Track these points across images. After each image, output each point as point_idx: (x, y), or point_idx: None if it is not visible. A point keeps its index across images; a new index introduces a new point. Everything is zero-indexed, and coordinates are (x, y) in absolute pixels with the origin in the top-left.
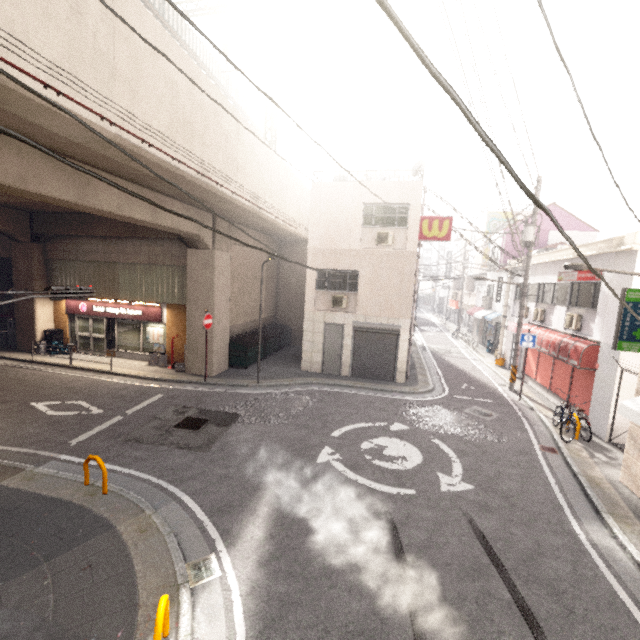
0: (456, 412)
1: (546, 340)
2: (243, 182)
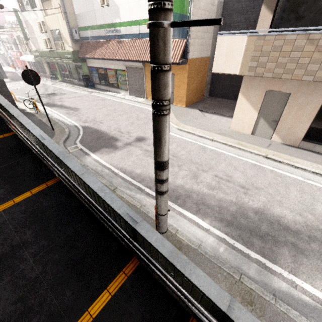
0: None
1: (14, 54)
2: None
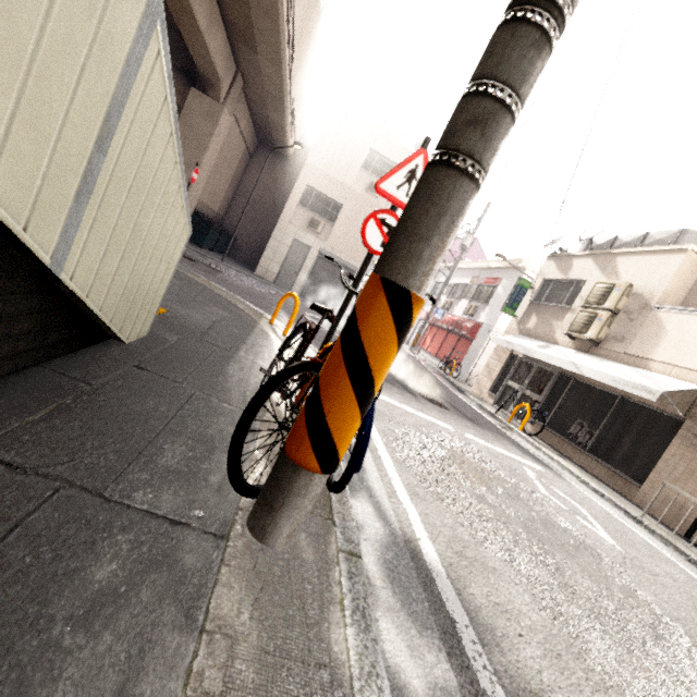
0: None
1: (449, 319)
2: (295, 57)
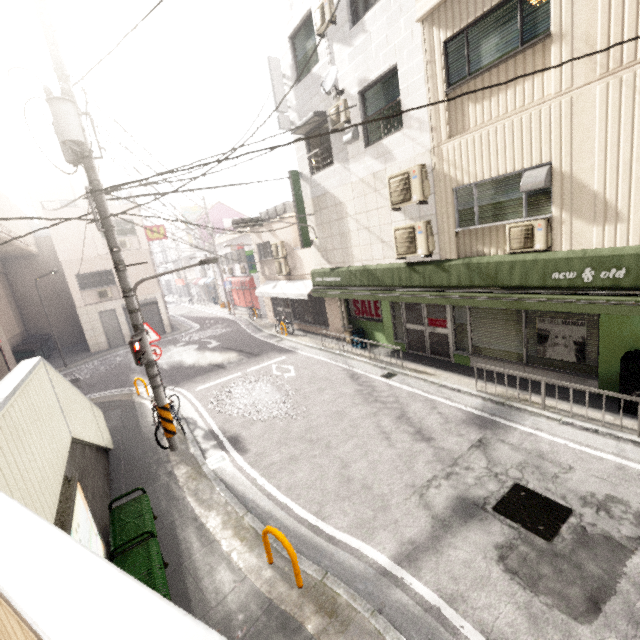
0: (207, 330)
1: (236, 282)
2: None
